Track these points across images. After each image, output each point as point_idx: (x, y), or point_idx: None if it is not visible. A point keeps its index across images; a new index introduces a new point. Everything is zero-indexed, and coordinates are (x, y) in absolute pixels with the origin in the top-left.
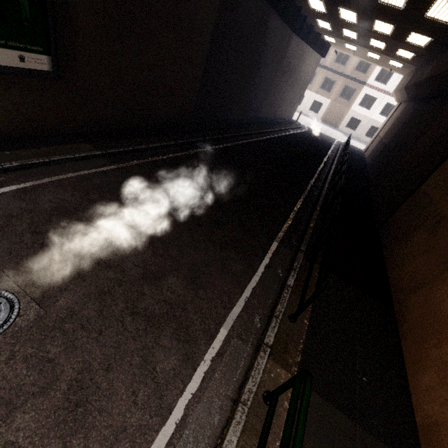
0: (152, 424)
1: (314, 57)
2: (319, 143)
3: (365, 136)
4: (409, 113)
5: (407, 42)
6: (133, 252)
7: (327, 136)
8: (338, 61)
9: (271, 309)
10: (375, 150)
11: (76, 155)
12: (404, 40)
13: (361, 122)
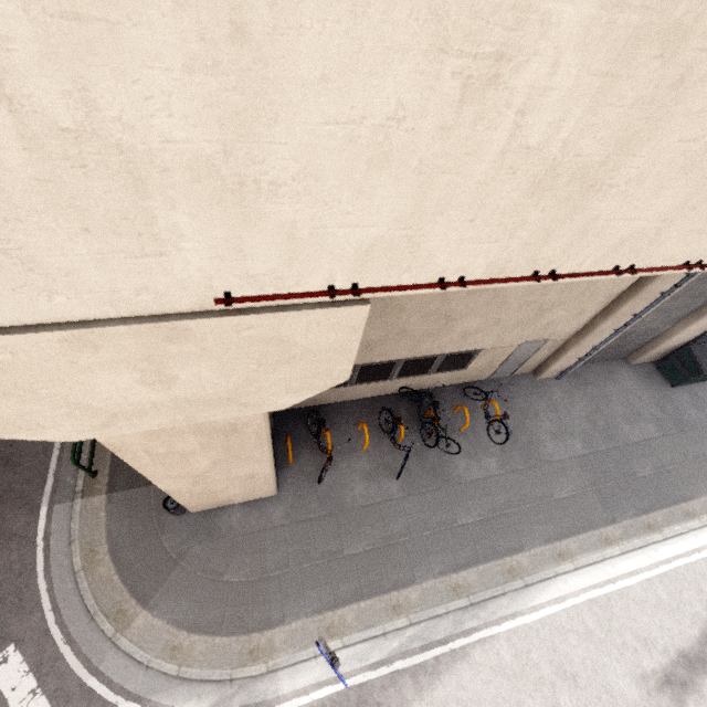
0: (50, 444)
1: None
2: None
3: None
4: None
5: None
6: None
7: None
8: None
9: None
10: None
11: None
12: None
13: None
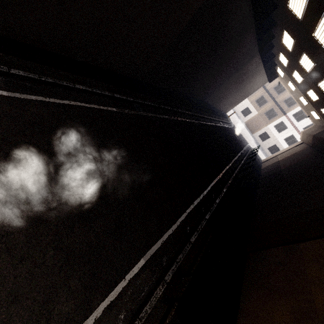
0: None
1: (263, 79)
2: (236, 143)
3: (267, 149)
4: (307, 156)
5: None
6: None
7: (243, 138)
8: (276, 89)
9: None
10: (271, 167)
11: None
12: None
13: (270, 138)
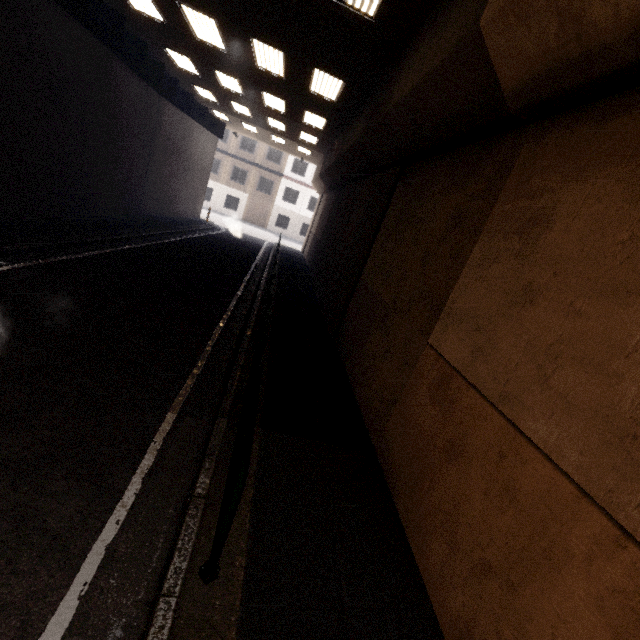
0: None
1: (208, 137)
2: (244, 247)
3: (299, 236)
4: (331, 203)
5: (305, 123)
6: None
7: (254, 238)
8: (244, 148)
9: (160, 576)
10: (311, 248)
11: None
12: (301, 121)
13: (291, 219)
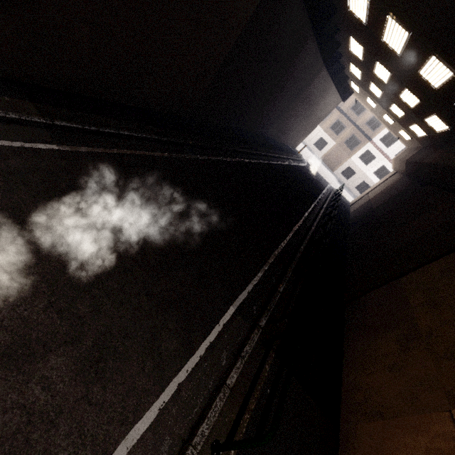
0: None
1: (335, 98)
2: (313, 184)
3: (354, 188)
4: (402, 187)
5: (425, 121)
6: (12, 299)
7: (322, 178)
8: (354, 109)
9: (193, 426)
10: (361, 208)
11: (0, 113)
12: (422, 118)
13: (356, 174)
